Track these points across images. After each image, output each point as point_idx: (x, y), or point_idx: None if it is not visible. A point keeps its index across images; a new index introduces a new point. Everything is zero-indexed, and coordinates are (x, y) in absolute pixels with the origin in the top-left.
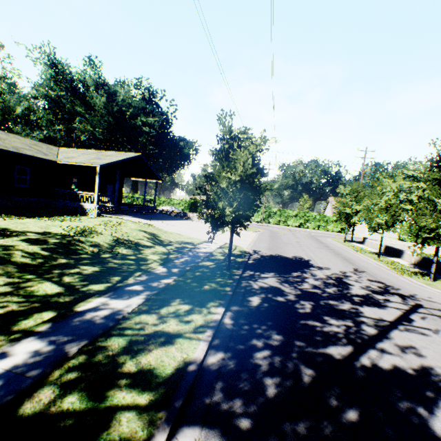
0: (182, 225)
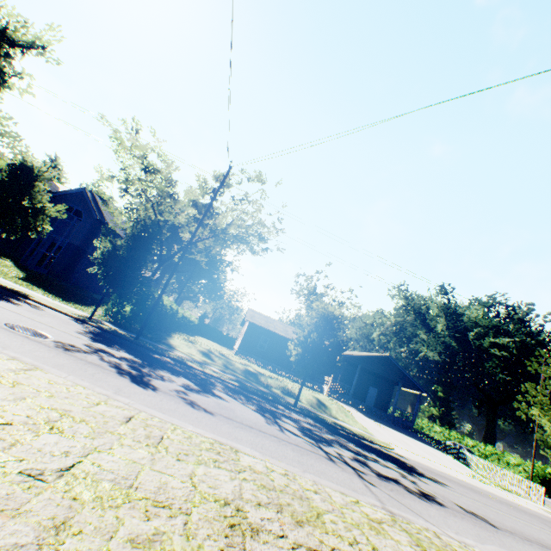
0: (400, 436)
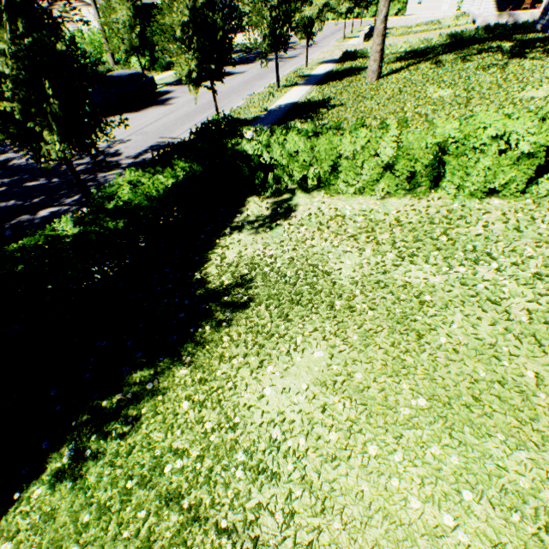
0: (238, 38)
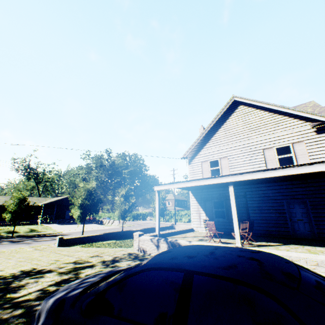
0: (74, 226)
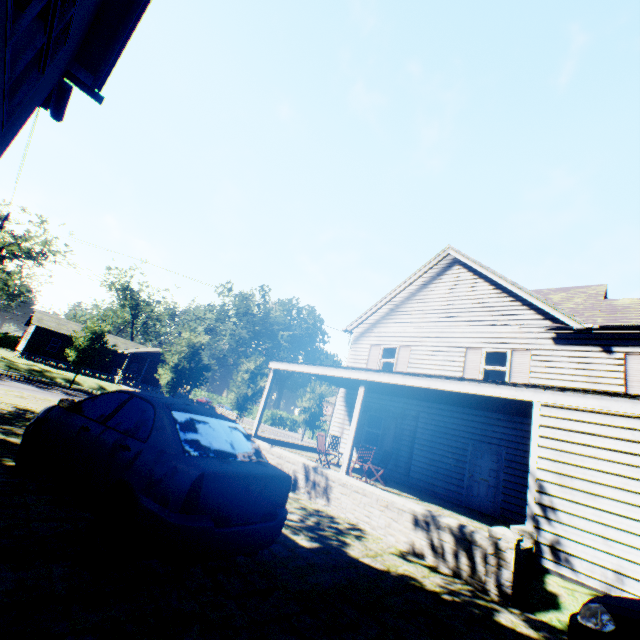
0: None
